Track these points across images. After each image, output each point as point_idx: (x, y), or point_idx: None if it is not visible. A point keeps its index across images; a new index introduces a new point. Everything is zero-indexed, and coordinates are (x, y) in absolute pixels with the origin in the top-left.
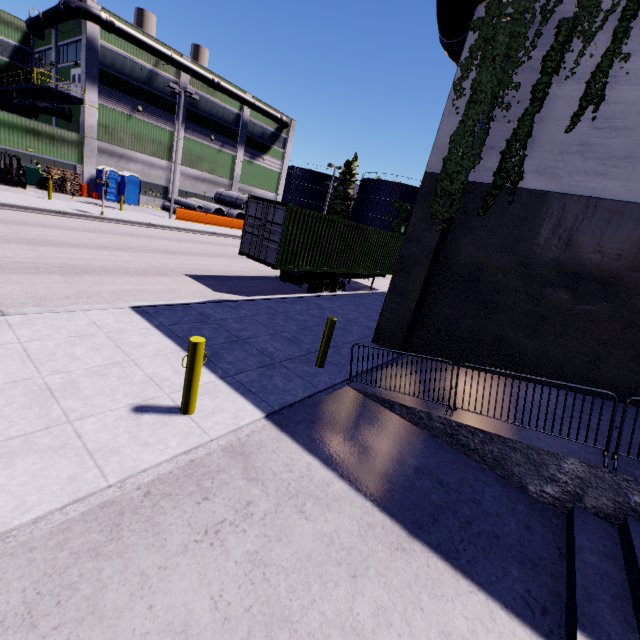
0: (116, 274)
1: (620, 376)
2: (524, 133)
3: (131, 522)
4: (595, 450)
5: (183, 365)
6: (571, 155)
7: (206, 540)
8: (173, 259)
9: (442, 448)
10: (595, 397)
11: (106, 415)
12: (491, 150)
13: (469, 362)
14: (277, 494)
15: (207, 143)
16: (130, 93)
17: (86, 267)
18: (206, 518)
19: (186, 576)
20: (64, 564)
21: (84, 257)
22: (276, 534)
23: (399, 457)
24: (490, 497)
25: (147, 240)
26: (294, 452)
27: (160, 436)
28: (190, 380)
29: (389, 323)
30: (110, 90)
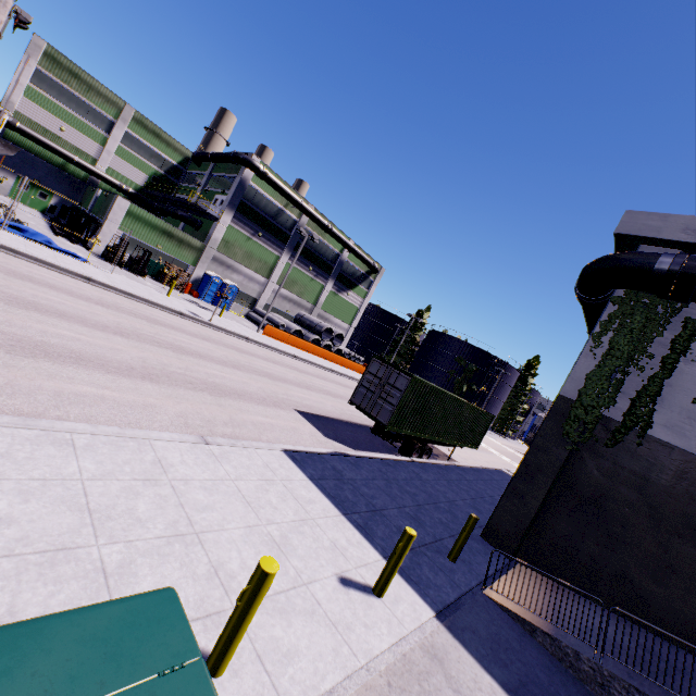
0: (246, 400)
1: None
2: (654, 391)
3: None
4: None
5: (350, 533)
6: None
7: None
8: (278, 386)
9: None
10: None
11: (325, 582)
12: (621, 394)
13: (586, 590)
14: None
15: (304, 271)
16: (257, 221)
17: (223, 387)
18: None
19: None
20: None
21: (216, 373)
22: None
23: None
24: None
25: (250, 357)
26: (474, 666)
27: (371, 618)
28: (395, 566)
29: (503, 522)
30: (242, 216)
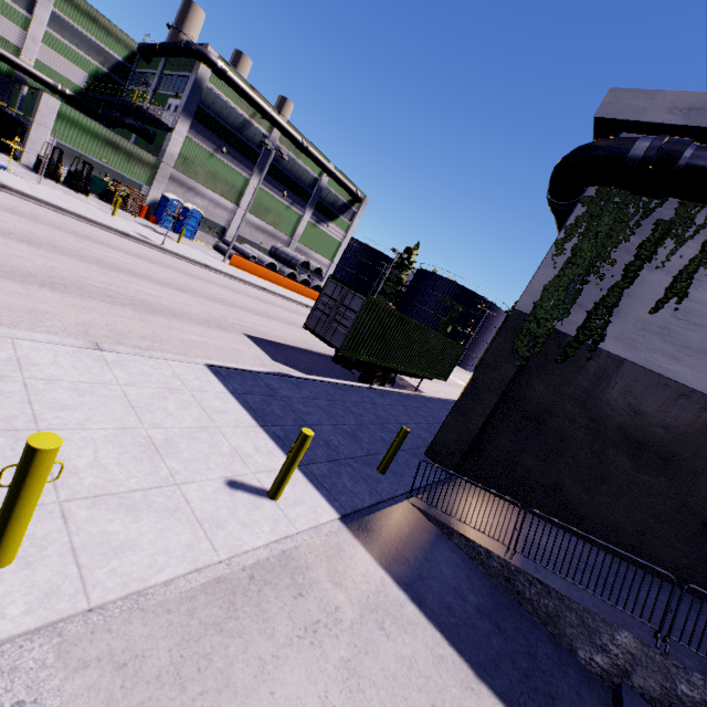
0: (182, 319)
1: (669, 554)
2: (612, 302)
3: (243, 603)
4: (646, 628)
5: (262, 443)
6: (651, 334)
7: (307, 637)
8: (231, 312)
9: (497, 590)
10: (641, 570)
11: (206, 484)
12: (578, 307)
13: (520, 501)
14: (360, 604)
15: (278, 197)
16: (220, 134)
17: (155, 305)
18: (304, 615)
19: (296, 670)
20: (197, 632)
21: (151, 292)
22: (364, 646)
23: (460, 591)
24: (543, 654)
25: (204, 284)
26: (369, 563)
27: (254, 518)
28: (289, 468)
29: (447, 440)
30: (201, 127)
